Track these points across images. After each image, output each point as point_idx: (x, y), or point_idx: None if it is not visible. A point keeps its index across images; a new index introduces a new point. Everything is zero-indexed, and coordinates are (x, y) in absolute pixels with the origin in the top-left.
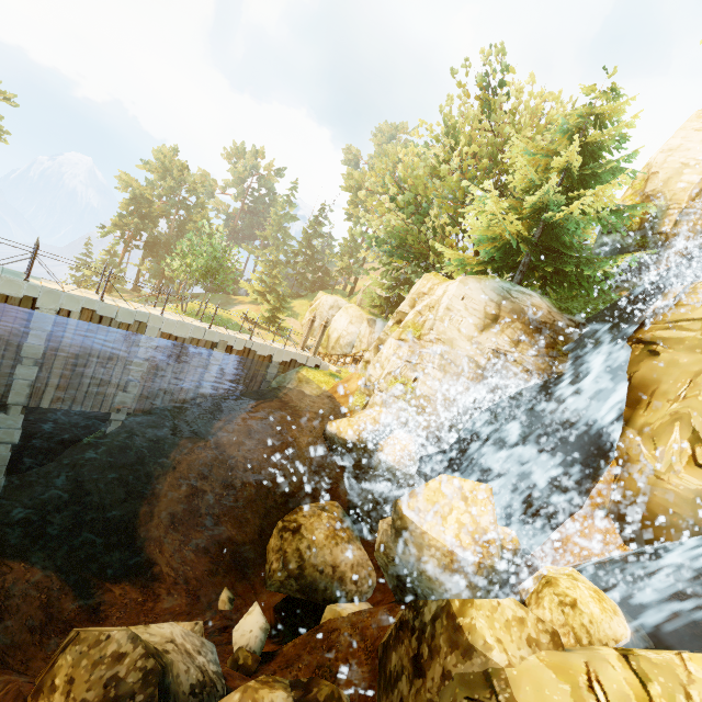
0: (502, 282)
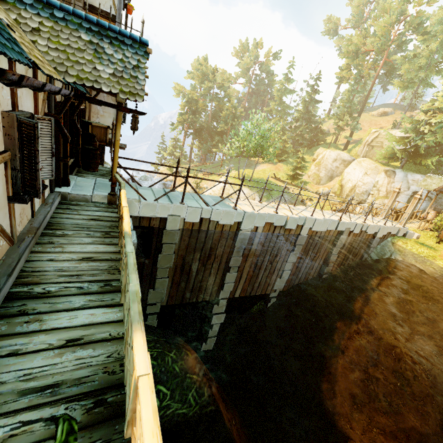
0: None
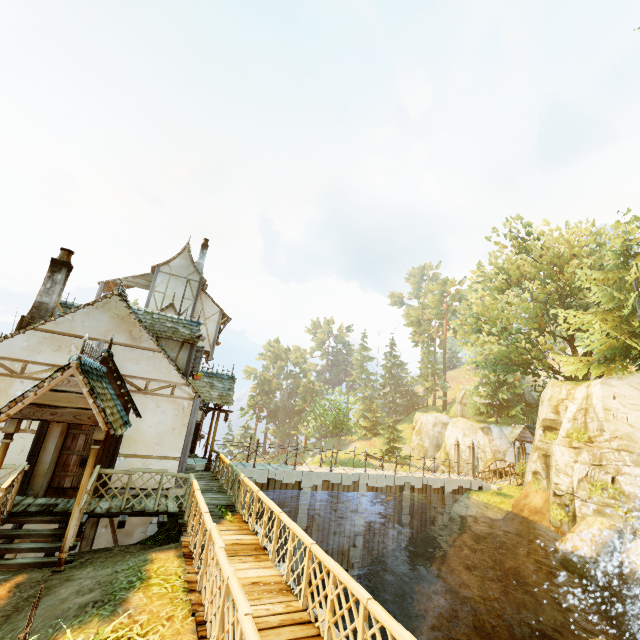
0: None
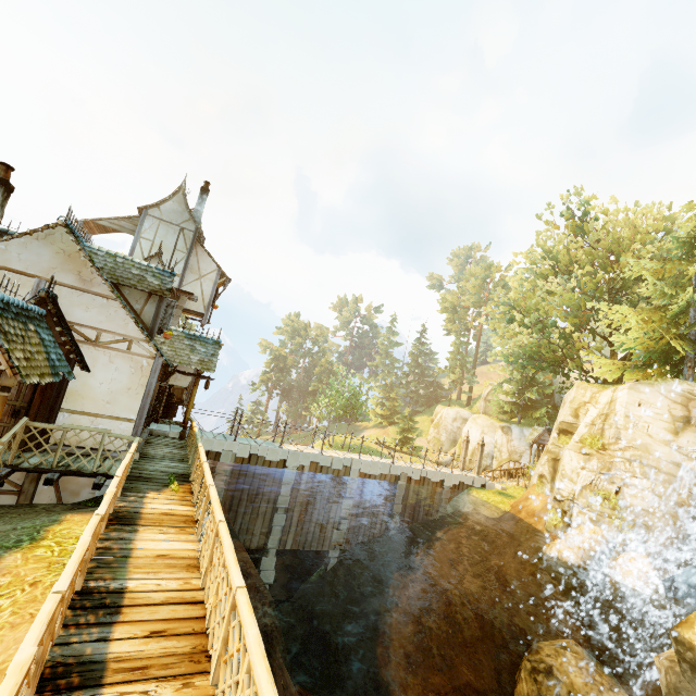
0: (677, 383)
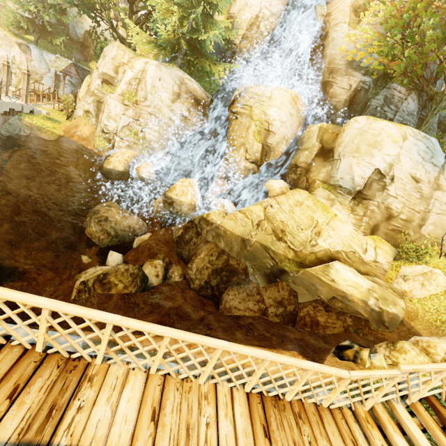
0: (178, 71)
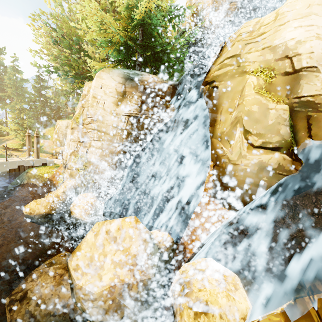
0: (123, 69)
